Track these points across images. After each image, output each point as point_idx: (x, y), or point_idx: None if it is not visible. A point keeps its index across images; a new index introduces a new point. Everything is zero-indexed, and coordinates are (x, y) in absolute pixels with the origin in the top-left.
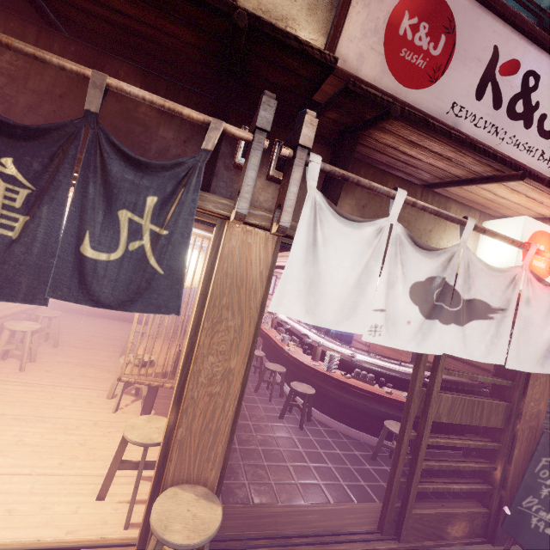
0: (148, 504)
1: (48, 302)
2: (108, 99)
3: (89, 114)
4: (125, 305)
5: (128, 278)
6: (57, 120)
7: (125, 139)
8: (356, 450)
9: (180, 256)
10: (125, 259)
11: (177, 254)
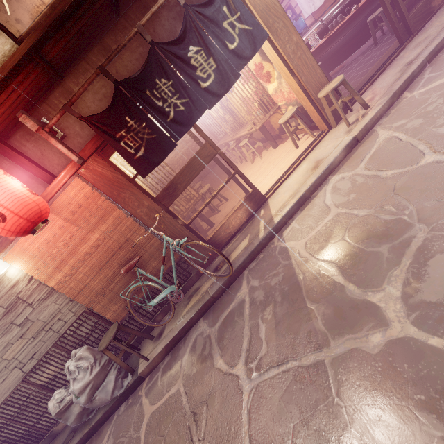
0: (316, 111)
1: (240, 74)
2: (161, 11)
3: (184, 6)
4: (255, 51)
5: (247, 42)
6: (163, 41)
7: (180, 18)
8: (365, 54)
9: (249, 17)
10: (240, 38)
11: (248, 17)
